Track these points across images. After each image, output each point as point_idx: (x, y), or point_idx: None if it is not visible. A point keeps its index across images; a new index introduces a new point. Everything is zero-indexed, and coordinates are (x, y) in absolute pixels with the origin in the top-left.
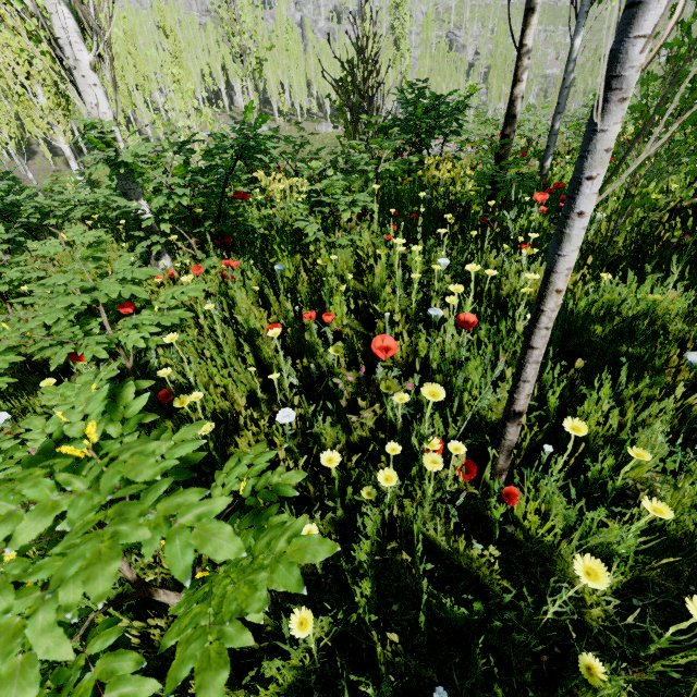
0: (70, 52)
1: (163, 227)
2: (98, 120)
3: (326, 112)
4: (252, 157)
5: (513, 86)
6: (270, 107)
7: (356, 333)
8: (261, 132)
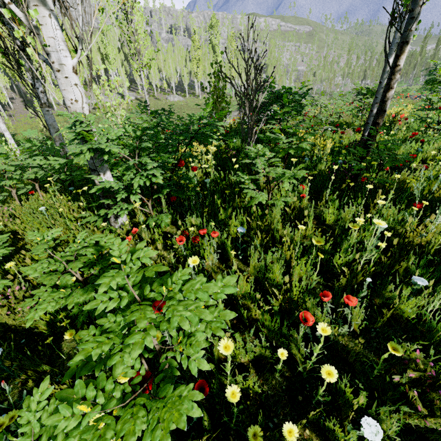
0: (56, 58)
1: (134, 197)
2: (81, 114)
3: (171, 88)
4: (208, 141)
5: (386, 91)
6: (135, 84)
7: (316, 283)
8: (218, 123)
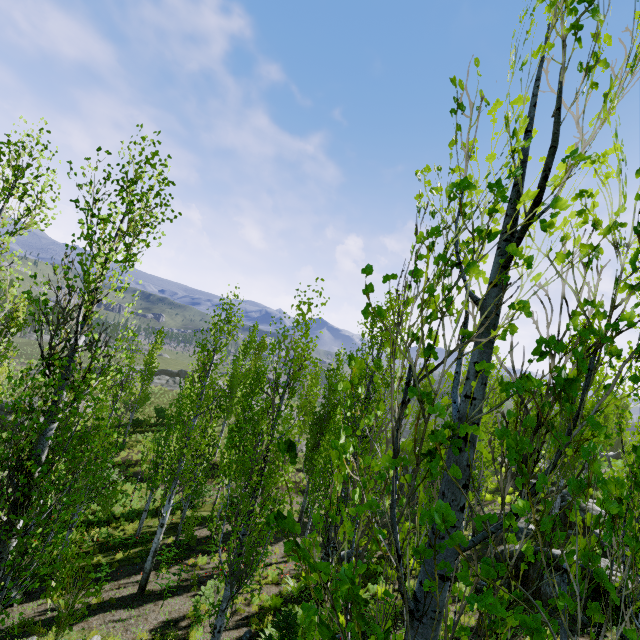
0: None
1: None
2: None
3: None
4: None
5: None
6: None
7: None
8: None
